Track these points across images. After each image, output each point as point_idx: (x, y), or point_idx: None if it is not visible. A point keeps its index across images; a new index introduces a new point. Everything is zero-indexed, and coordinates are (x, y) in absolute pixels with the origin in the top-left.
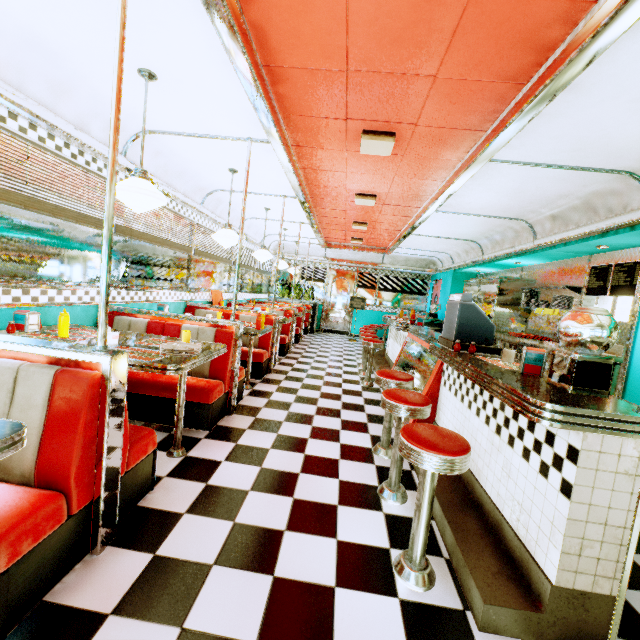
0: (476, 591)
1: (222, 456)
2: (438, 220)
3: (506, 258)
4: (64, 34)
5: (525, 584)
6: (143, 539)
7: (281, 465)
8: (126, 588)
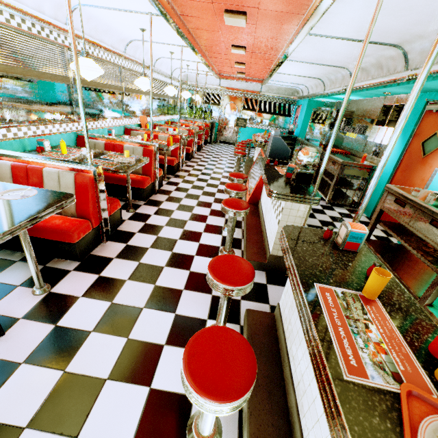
0: (245, 257)
1: (152, 213)
2: (291, 65)
3: (337, 94)
4: None
5: (265, 256)
6: (121, 240)
7: (180, 217)
8: (118, 252)
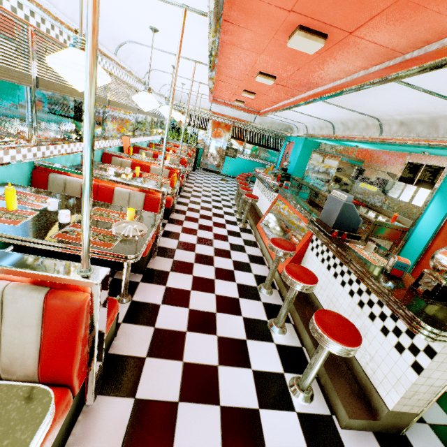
0: (342, 409)
1: (159, 299)
2: (315, 105)
3: (351, 141)
4: None
5: (366, 400)
6: (122, 385)
7: (202, 306)
8: (123, 432)
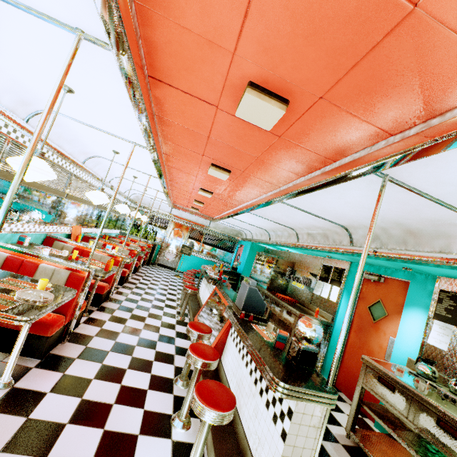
0: None
1: (48, 387)
2: (248, 215)
3: (282, 246)
4: (4, 44)
5: None
6: None
7: (99, 396)
8: None
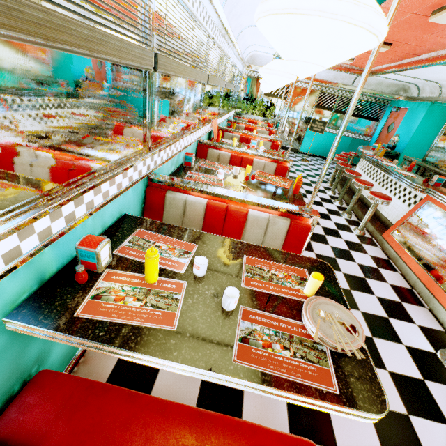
0: None
1: None
2: None
3: None
4: None
5: None
6: None
7: None
8: None
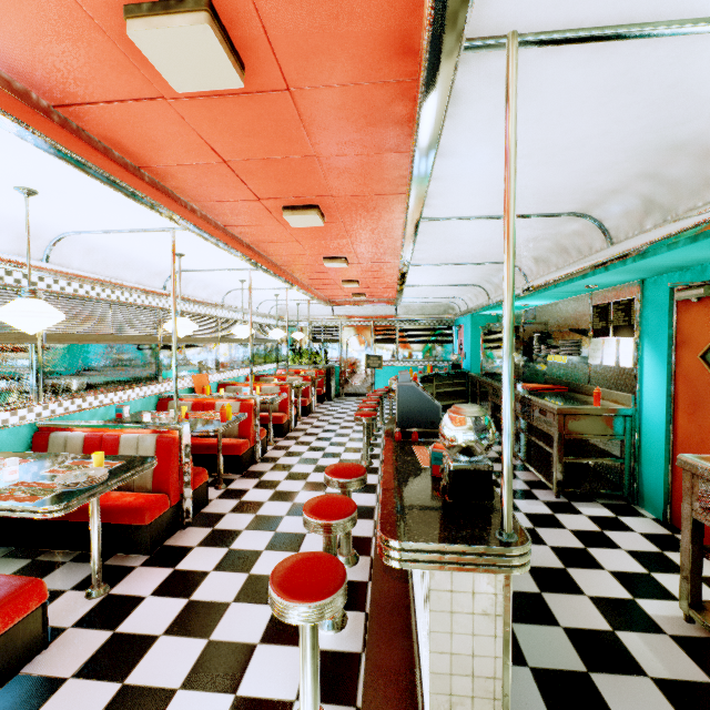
0: None
1: (150, 589)
2: (424, 272)
3: None
4: None
5: None
6: None
7: (214, 593)
8: None
